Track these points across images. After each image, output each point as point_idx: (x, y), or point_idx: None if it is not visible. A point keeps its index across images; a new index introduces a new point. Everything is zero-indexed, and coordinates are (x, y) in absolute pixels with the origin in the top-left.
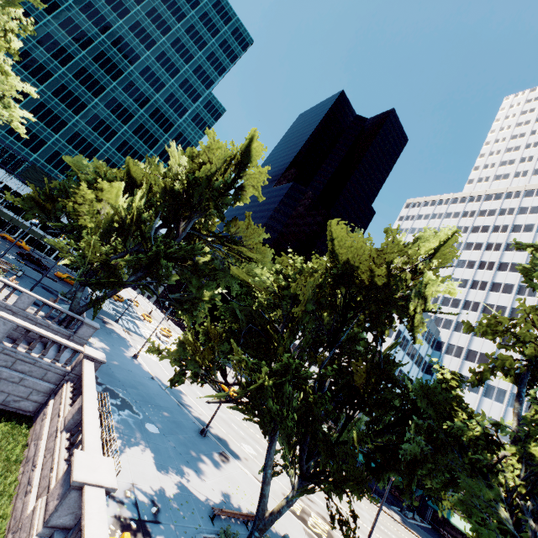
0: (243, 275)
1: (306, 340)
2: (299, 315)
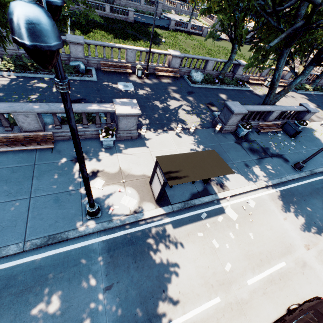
0: None
1: None
2: None
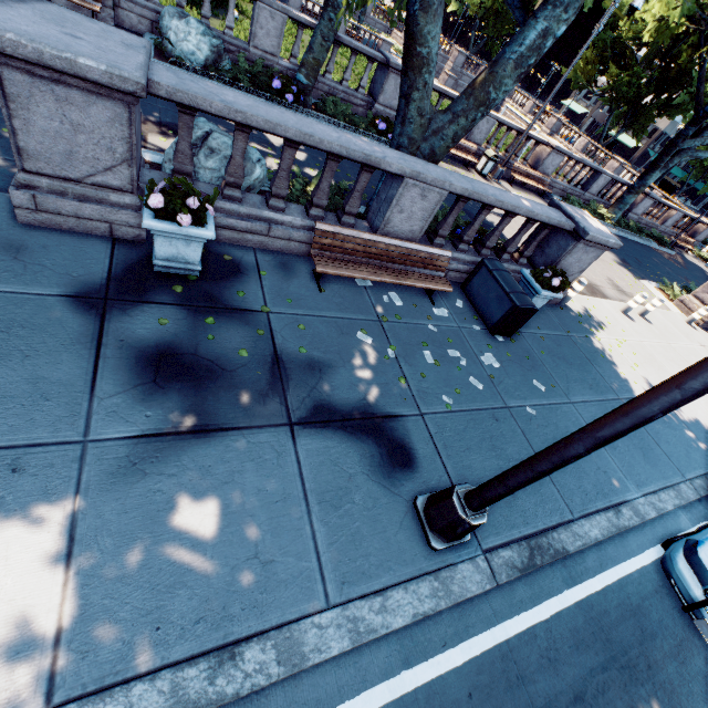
0: (615, 10)
1: (649, 59)
2: (651, 47)
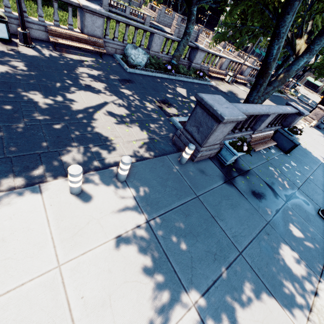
0: None
1: None
2: None
